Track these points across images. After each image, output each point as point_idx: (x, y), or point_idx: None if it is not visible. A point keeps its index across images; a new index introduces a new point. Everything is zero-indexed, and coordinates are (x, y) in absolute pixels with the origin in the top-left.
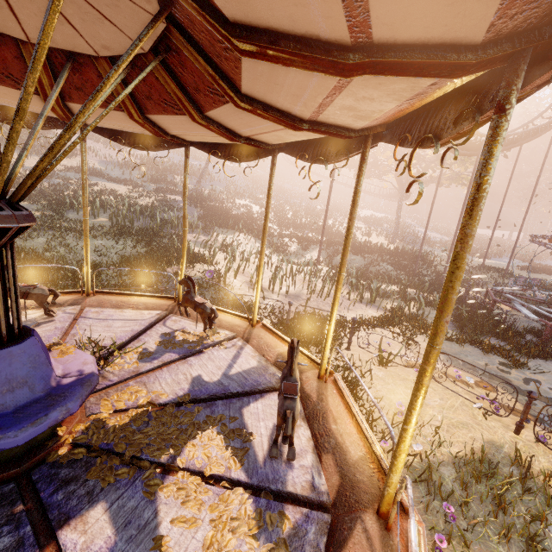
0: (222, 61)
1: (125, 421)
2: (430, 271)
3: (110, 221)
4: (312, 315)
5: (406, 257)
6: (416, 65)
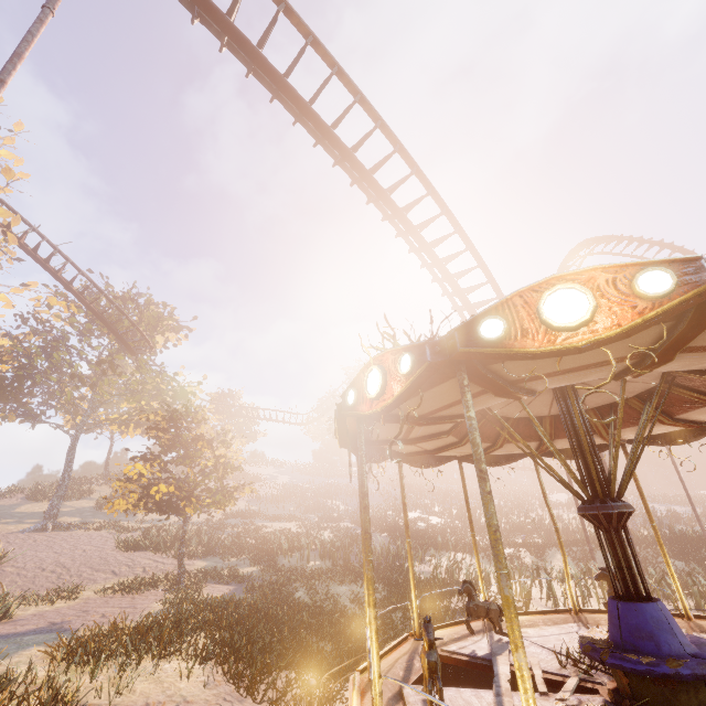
0: (672, 407)
1: None
2: None
3: (323, 563)
4: None
5: (683, 542)
6: None
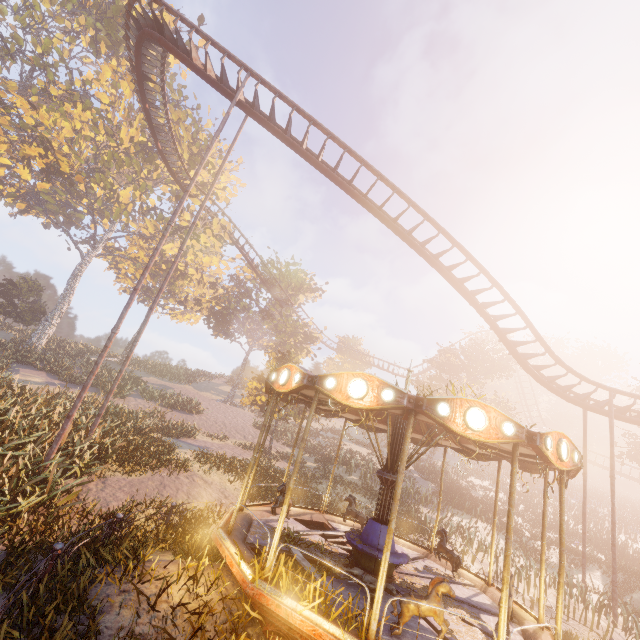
0: None
1: (418, 587)
2: None
3: (359, 480)
4: (567, 635)
5: None
6: (531, 458)
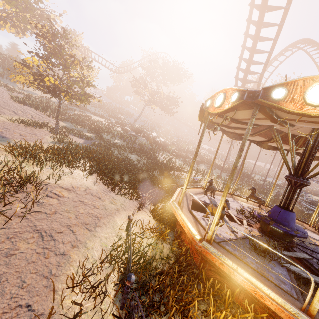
0: None
1: None
2: (253, 183)
3: (121, 142)
4: None
5: (241, 175)
6: None
